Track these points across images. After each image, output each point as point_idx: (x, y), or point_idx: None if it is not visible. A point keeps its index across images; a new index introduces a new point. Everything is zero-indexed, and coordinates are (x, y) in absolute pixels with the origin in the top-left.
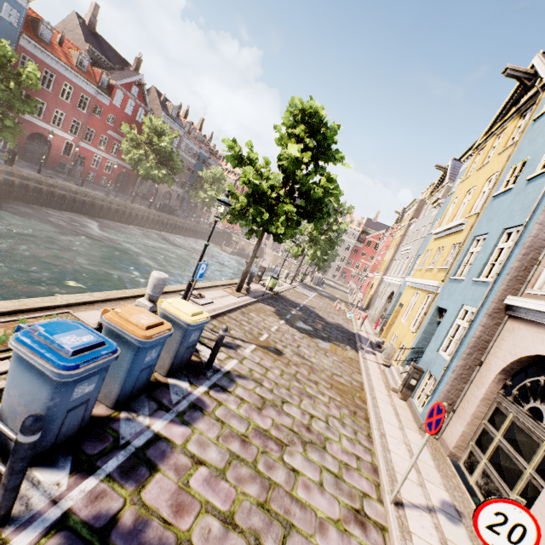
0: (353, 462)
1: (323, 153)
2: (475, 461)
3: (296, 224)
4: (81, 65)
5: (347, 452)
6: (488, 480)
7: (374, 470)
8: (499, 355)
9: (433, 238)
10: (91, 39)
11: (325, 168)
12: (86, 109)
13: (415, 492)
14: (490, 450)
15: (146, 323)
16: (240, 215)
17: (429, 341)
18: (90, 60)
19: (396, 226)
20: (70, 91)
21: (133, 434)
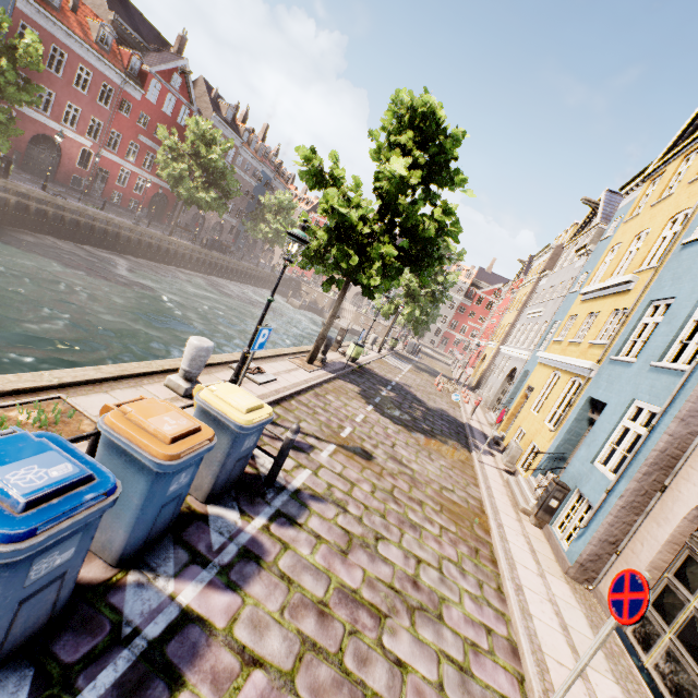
0: (483, 640)
1: (437, 173)
2: (653, 632)
3: (396, 273)
4: (102, 41)
5: (472, 622)
6: (677, 668)
7: (513, 651)
8: (695, 480)
9: (581, 299)
10: (117, 6)
11: (439, 194)
12: (109, 104)
13: (575, 690)
14: (680, 621)
15: (170, 431)
16: (317, 258)
17: (575, 444)
18: (115, 34)
19: (519, 280)
20: (87, 78)
21: (145, 614)
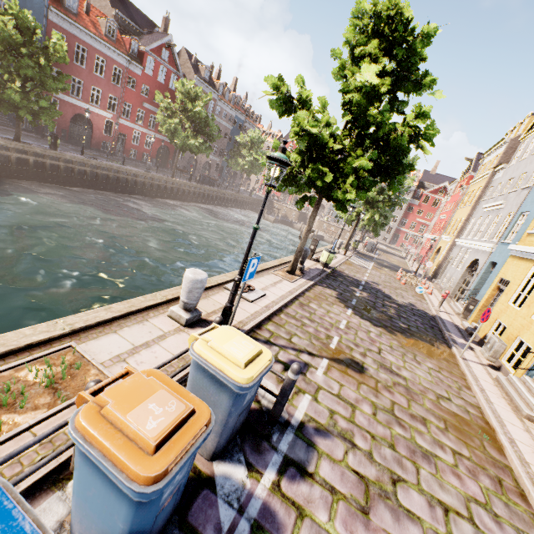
0: None
1: (404, 79)
2: None
3: (369, 185)
4: (109, 33)
5: None
6: None
7: None
8: None
9: None
10: (117, 3)
11: (407, 101)
12: (120, 82)
13: None
14: None
15: (154, 430)
16: (290, 180)
17: None
18: (118, 26)
19: (467, 177)
20: (102, 65)
21: None
